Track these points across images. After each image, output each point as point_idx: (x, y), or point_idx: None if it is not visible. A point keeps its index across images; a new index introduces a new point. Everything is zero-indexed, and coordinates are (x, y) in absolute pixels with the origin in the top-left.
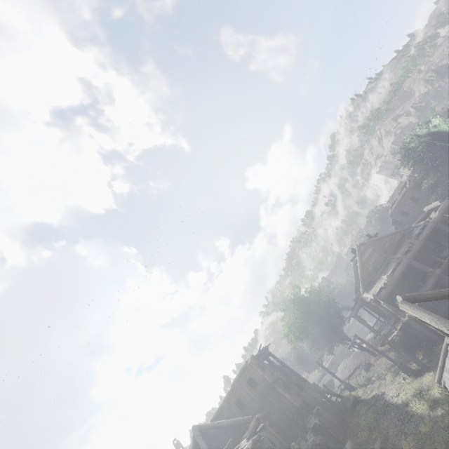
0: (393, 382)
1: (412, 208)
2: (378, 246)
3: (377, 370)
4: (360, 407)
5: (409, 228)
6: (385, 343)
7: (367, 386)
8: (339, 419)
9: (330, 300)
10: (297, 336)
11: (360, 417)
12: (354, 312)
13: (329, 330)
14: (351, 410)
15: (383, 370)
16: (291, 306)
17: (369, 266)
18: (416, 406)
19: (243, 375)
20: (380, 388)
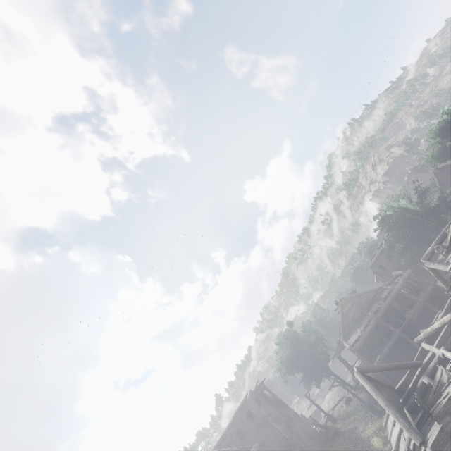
0: (364, 418)
1: (388, 264)
2: (356, 302)
3: (355, 406)
4: (338, 439)
5: (380, 288)
6: (358, 386)
7: (346, 420)
8: (321, 448)
9: (319, 337)
10: (289, 371)
11: (336, 448)
12: (337, 354)
13: (316, 366)
14: (331, 440)
15: (359, 406)
16: (284, 342)
17: (348, 318)
18: (375, 441)
19: (243, 408)
20: (355, 422)
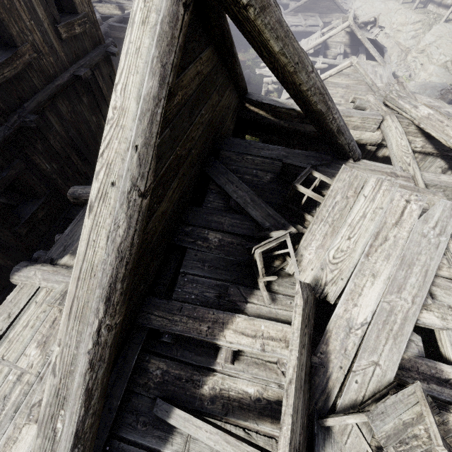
0: None
1: None
2: None
3: None
4: None
5: None
6: None
7: None
8: None
9: None
10: None
11: None
12: None
13: None
14: None
15: None
16: None
17: None
18: None
19: None
20: None
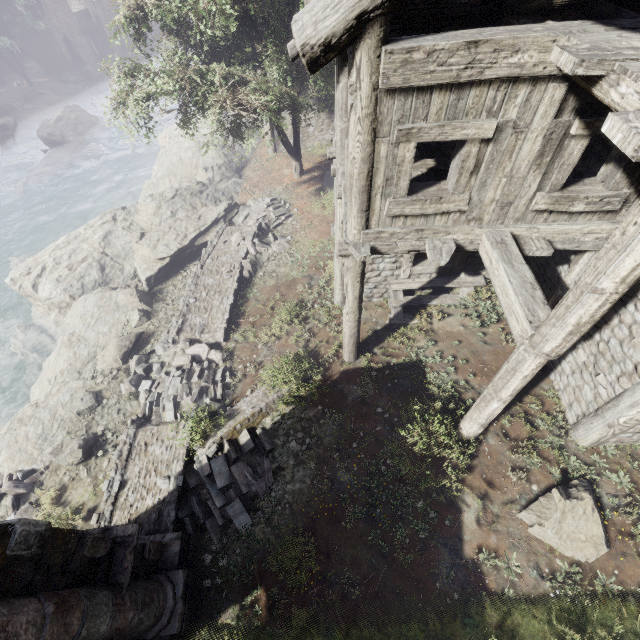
0: None
1: None
2: None
3: None
4: None
5: None
6: None
7: None
8: None
9: None
10: None
11: None
12: None
13: None
14: None
15: None
16: None
17: None
18: None
19: None
20: None
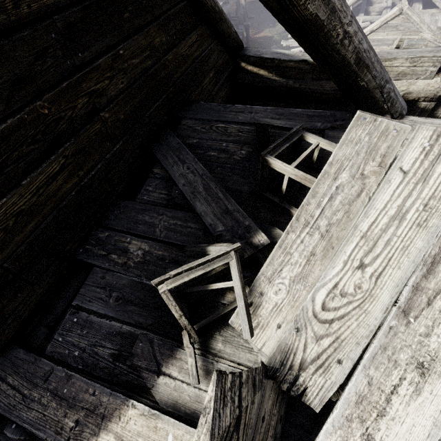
0: None
1: None
2: None
3: None
4: None
5: None
6: None
7: None
8: None
9: None
10: None
11: None
12: None
13: None
14: None
15: None
16: None
17: None
18: None
19: None
20: None
